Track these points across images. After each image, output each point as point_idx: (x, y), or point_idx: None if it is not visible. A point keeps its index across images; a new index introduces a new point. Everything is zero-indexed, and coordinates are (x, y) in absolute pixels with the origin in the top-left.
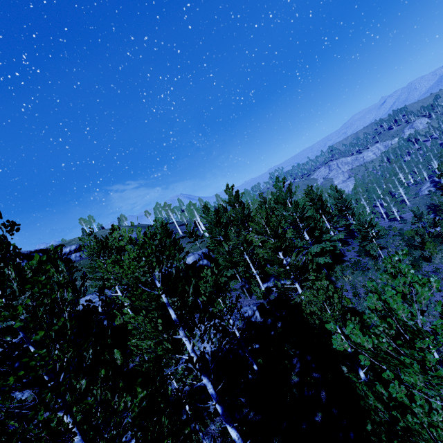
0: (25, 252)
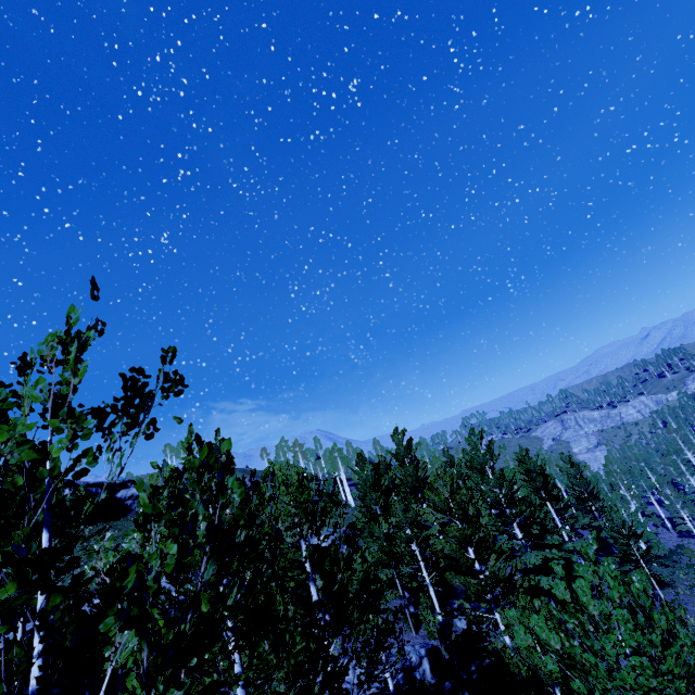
0: (80, 482)
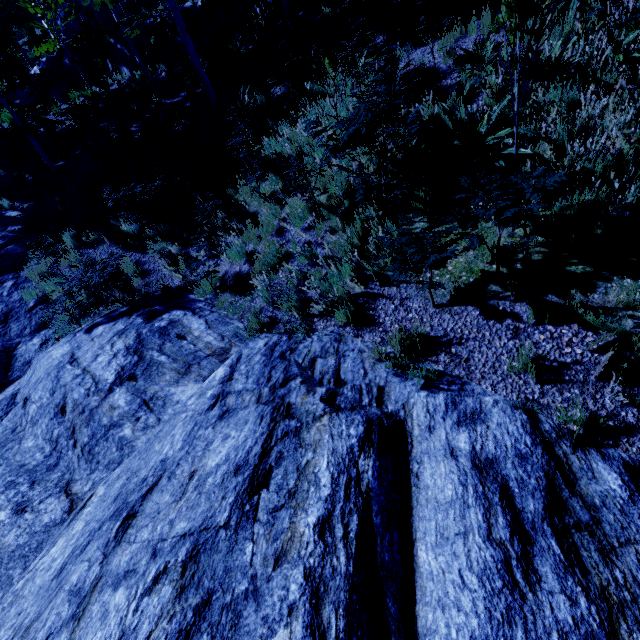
0: None
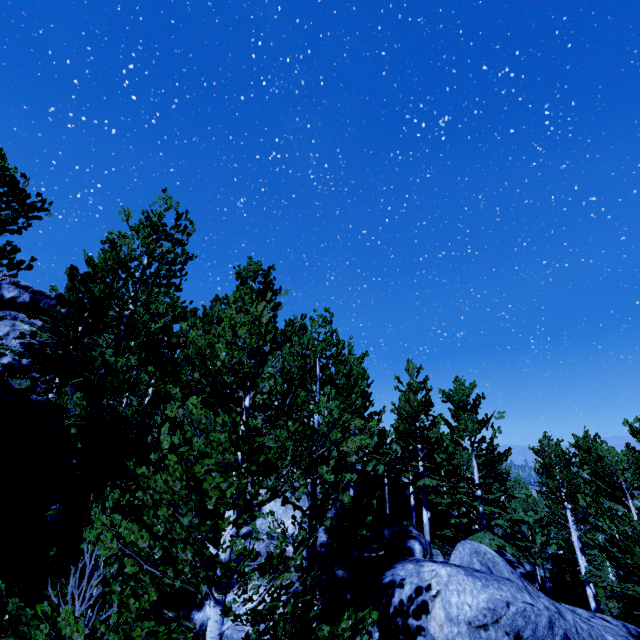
0: None
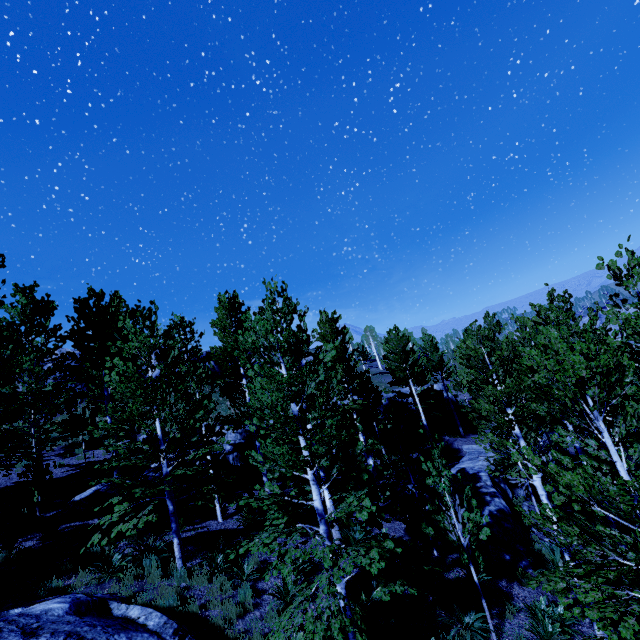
0: None
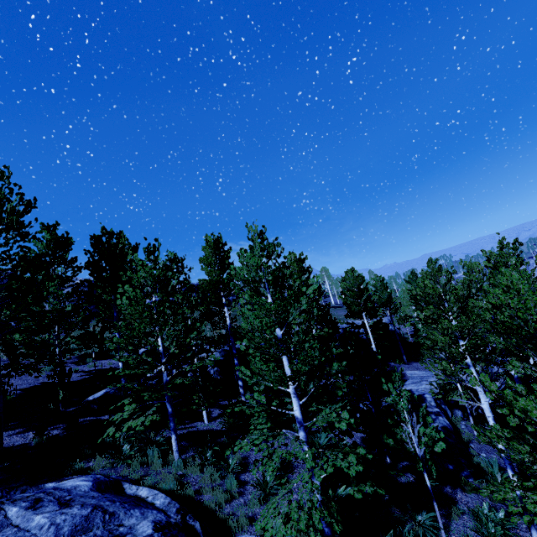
0: None
